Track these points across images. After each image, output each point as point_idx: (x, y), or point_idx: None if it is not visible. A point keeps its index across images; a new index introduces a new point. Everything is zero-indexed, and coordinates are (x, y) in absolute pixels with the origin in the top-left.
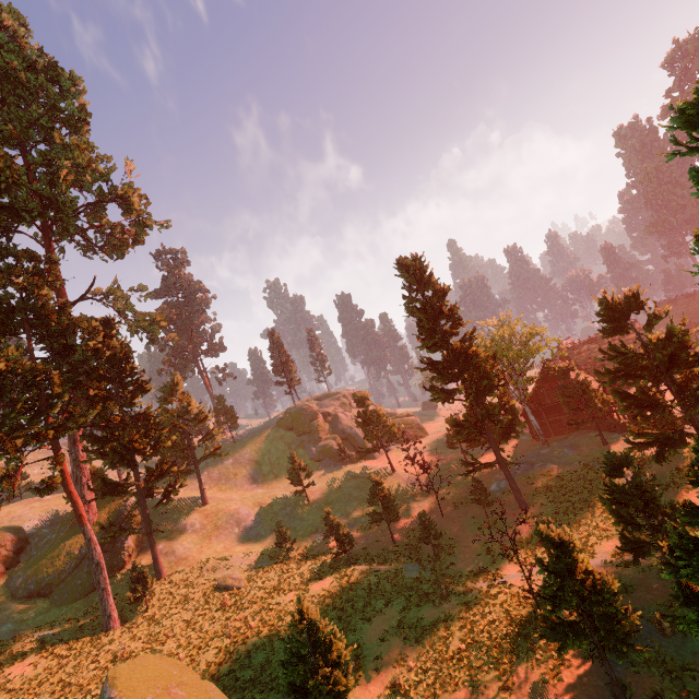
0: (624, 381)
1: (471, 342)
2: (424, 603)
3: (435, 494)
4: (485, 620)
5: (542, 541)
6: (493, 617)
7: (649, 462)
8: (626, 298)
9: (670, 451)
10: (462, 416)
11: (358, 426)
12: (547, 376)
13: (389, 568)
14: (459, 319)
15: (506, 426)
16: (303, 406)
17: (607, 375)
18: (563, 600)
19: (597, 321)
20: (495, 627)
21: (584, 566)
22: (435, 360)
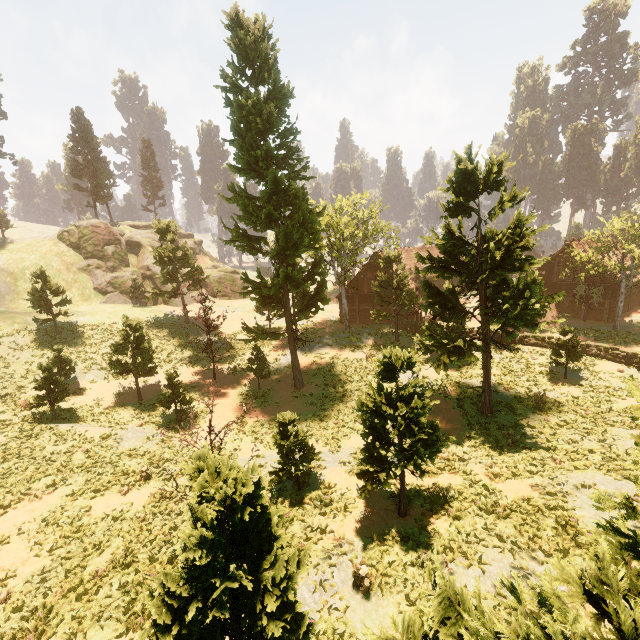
0: (441, 273)
1: (303, 189)
2: (107, 488)
3: (212, 354)
4: (165, 526)
5: (274, 438)
6: (179, 521)
7: (426, 365)
8: (489, 165)
9: (453, 360)
10: (257, 271)
11: (156, 262)
12: (374, 264)
13: (100, 432)
14: (296, 151)
15: (309, 299)
16: (98, 223)
17: (428, 261)
18: (186, 610)
19: (445, 189)
20: (171, 538)
21: (267, 532)
22: (246, 192)
